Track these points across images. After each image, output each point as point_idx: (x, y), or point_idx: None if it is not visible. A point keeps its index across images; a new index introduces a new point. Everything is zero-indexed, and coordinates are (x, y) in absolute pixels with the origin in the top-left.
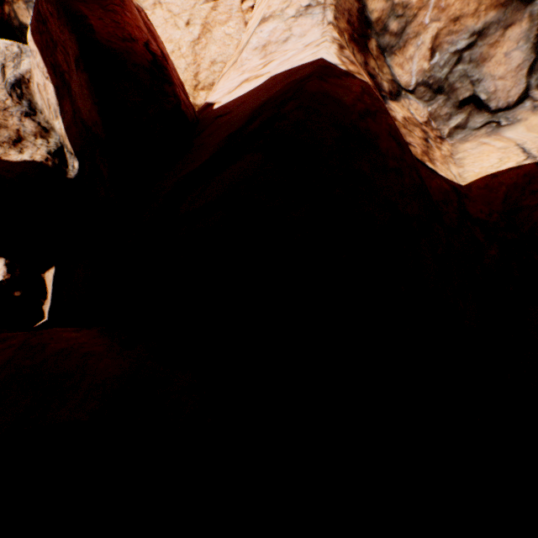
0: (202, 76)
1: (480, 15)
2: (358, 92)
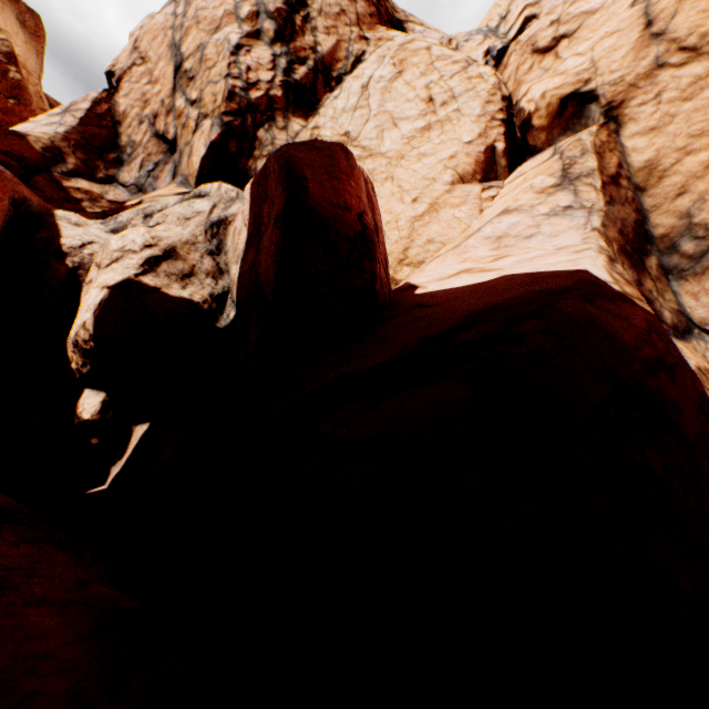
0: (412, 252)
1: None
2: (641, 326)
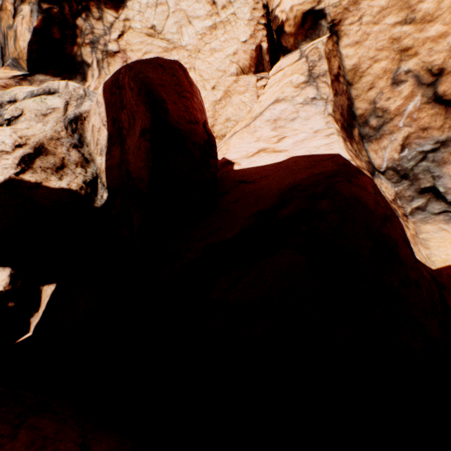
0: (216, 128)
1: (444, 130)
2: (372, 191)
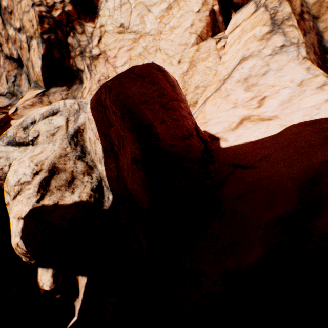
0: (188, 97)
1: None
2: None
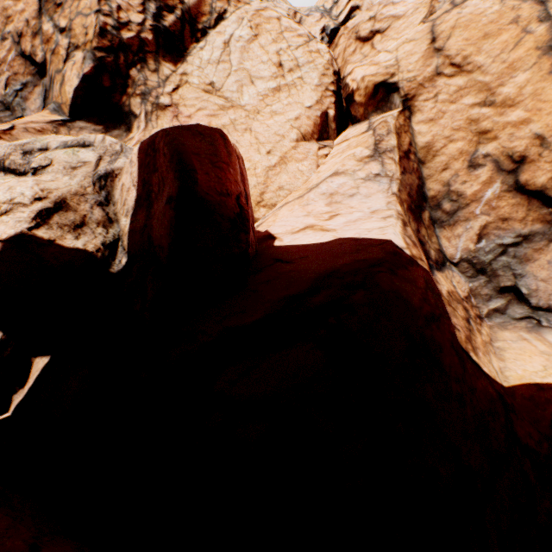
0: (267, 196)
1: (527, 223)
2: (422, 286)
